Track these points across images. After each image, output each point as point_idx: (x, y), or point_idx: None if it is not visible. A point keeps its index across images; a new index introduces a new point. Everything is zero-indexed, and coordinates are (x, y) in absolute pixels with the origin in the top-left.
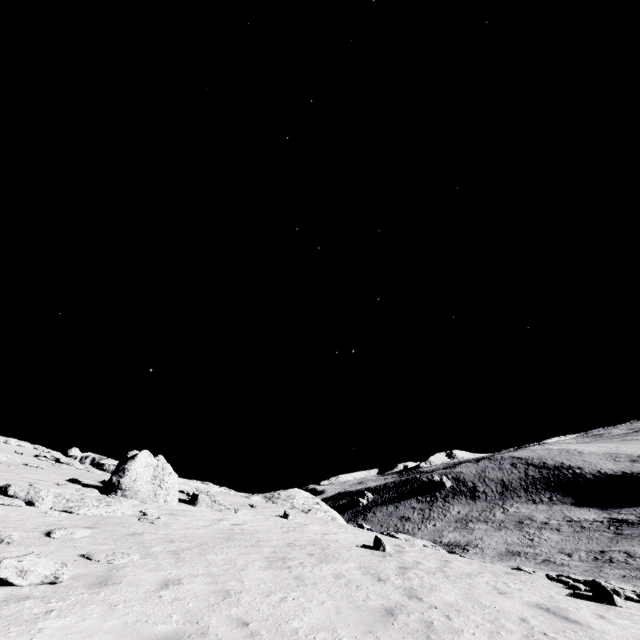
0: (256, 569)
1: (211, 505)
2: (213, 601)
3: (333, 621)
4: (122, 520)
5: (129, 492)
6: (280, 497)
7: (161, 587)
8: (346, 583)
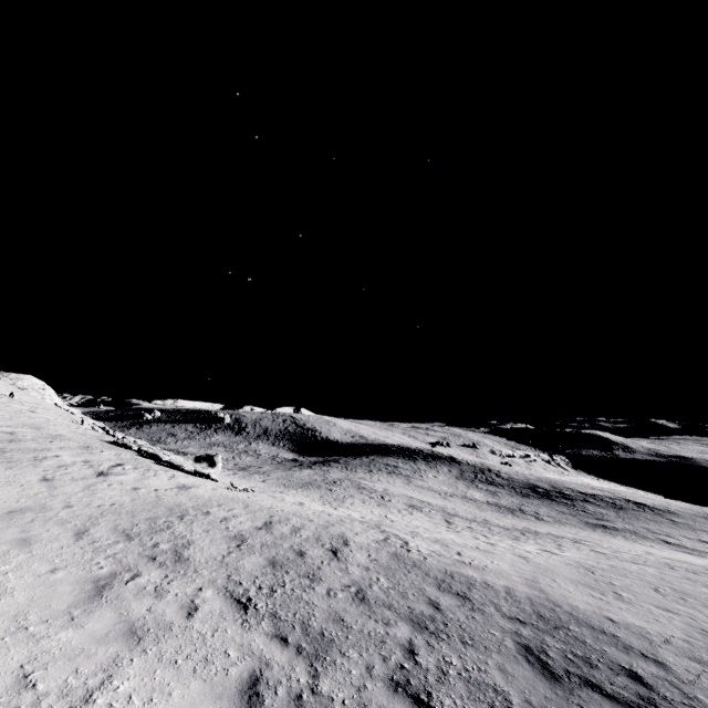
0: None
1: None
2: None
3: None
4: None
5: None
6: (8, 376)
7: None
8: None
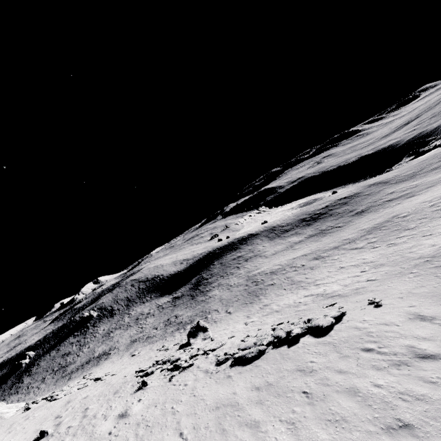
0: None
1: None
2: None
3: None
4: None
5: None
6: None
7: None
8: None
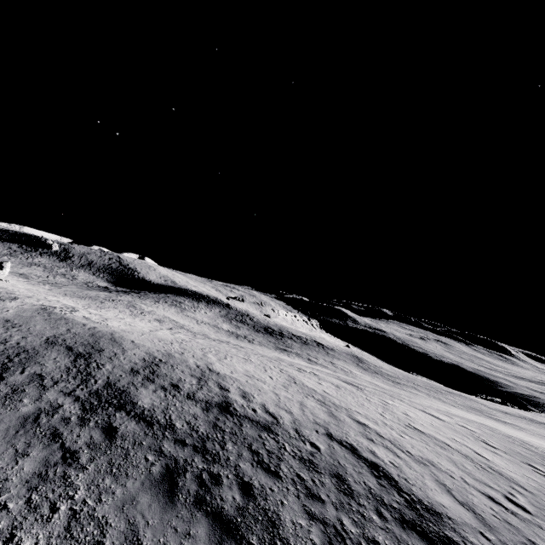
0: None
1: None
2: None
3: None
4: None
5: None
6: None
7: None
8: None
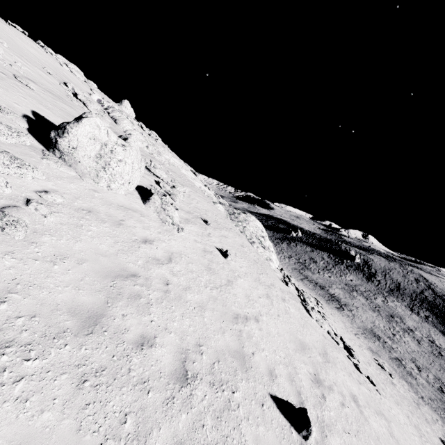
0: None
1: (159, 211)
2: None
3: None
4: None
5: (68, 158)
6: (238, 217)
7: None
8: None
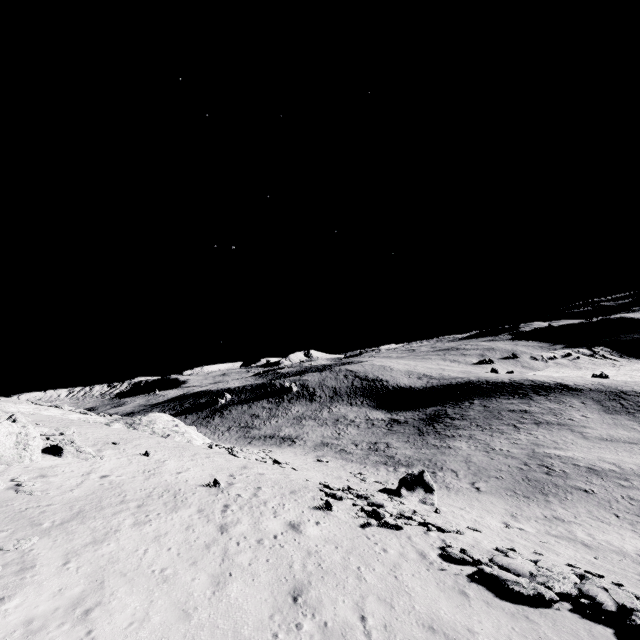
0: (127, 528)
1: (77, 455)
2: (103, 563)
3: (175, 560)
4: (2, 498)
5: None
6: (141, 423)
7: (65, 561)
8: (187, 528)
